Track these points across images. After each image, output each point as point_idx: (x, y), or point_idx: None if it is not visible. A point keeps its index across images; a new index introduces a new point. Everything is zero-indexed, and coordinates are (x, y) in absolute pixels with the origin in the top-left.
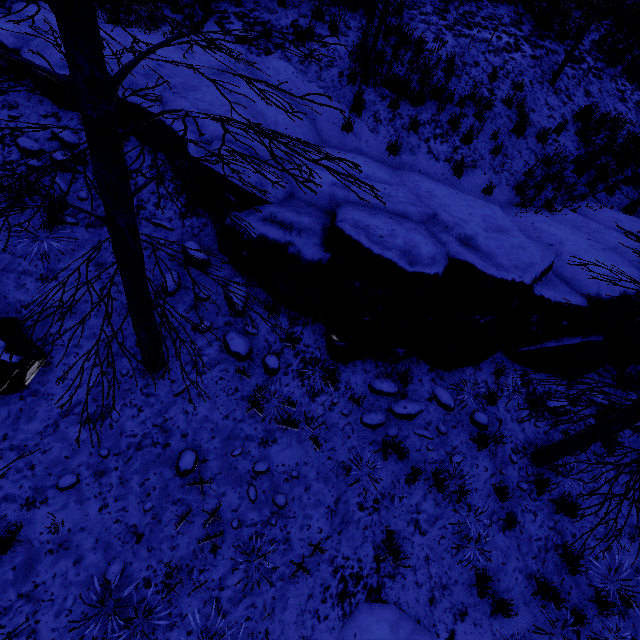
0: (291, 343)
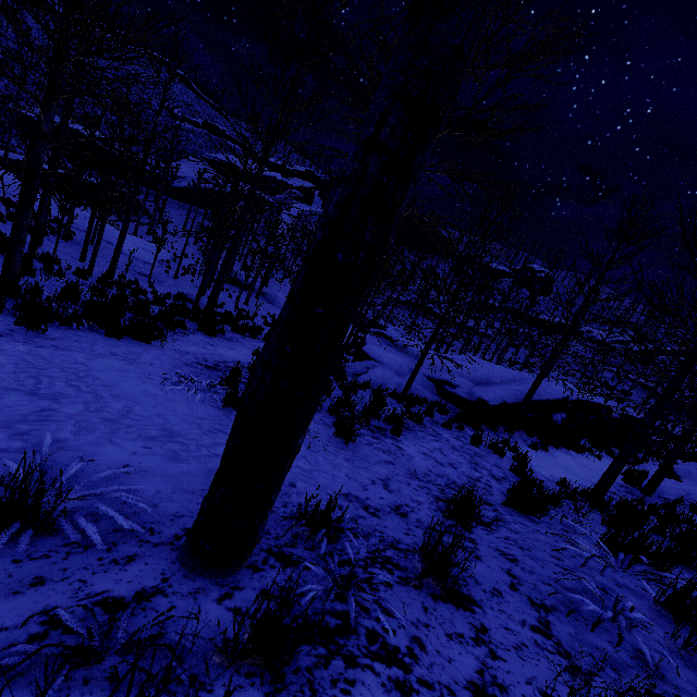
0: None
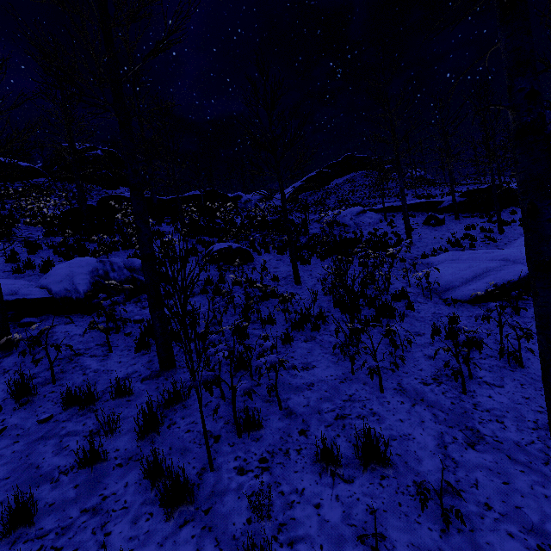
0: (473, 214)
